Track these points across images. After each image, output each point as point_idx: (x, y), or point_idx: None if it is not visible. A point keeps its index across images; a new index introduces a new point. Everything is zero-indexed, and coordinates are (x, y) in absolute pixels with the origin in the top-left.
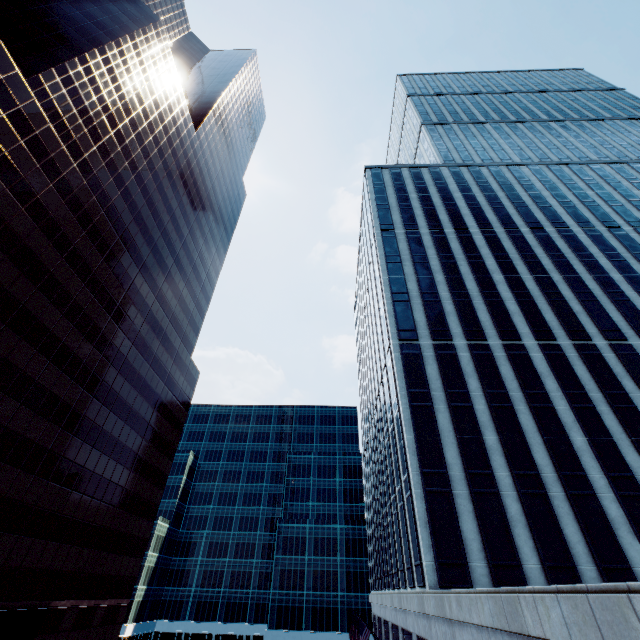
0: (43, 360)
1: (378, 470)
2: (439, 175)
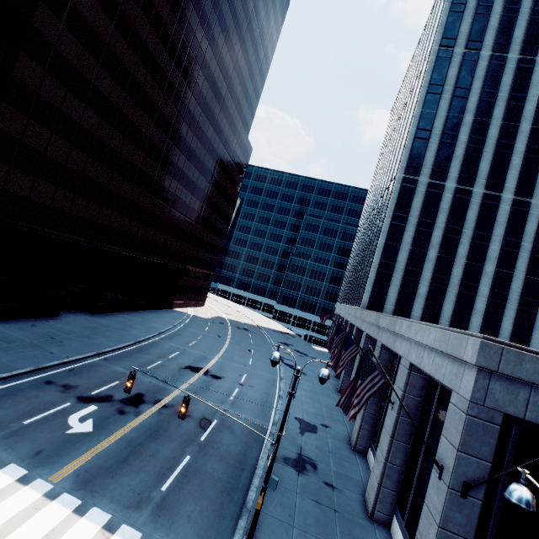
0: (172, 145)
1: (361, 248)
2: None
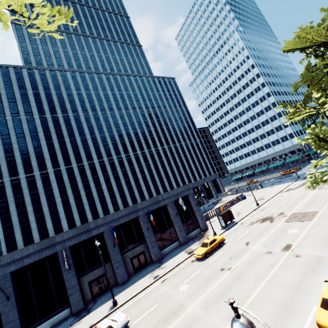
0: None
1: None
2: (20, 75)
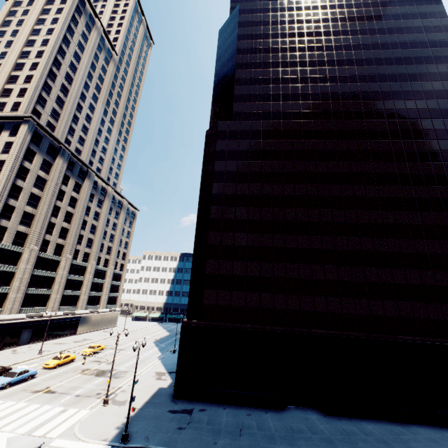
0: (339, 211)
1: None
2: None
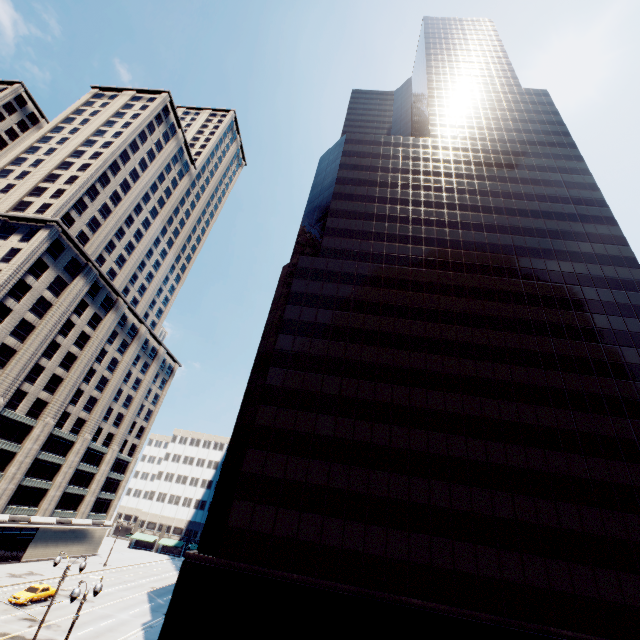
0: (455, 396)
1: None
2: None
